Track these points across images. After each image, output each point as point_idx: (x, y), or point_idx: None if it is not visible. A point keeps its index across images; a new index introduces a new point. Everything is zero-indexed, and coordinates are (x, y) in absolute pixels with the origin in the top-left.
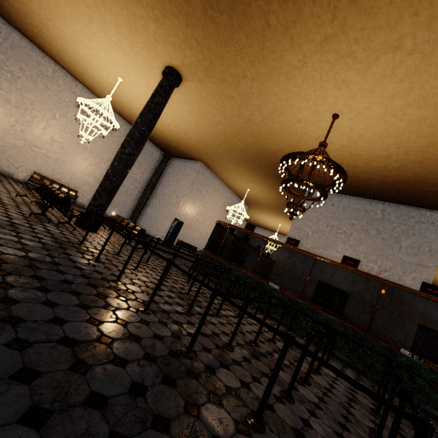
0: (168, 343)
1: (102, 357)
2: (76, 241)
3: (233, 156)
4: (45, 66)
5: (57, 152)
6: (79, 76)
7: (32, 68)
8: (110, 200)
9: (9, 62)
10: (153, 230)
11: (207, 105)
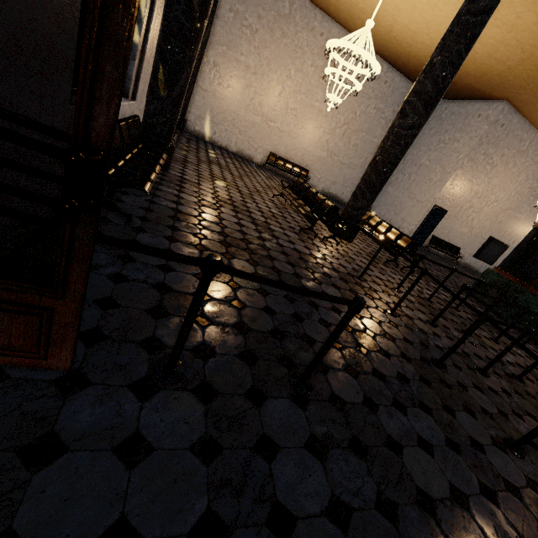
0: None
1: None
2: (352, 271)
3: None
4: (282, 1)
5: (290, 124)
6: None
7: (269, 10)
8: (373, 200)
9: (247, 13)
10: (396, 220)
11: None
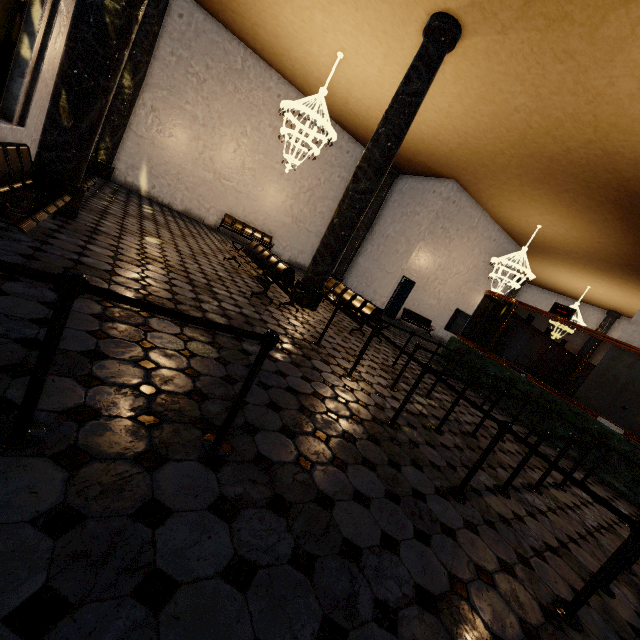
0: (527, 585)
1: (480, 639)
2: (310, 338)
3: (527, 169)
4: (233, 55)
5: (248, 184)
6: (276, 60)
7: (219, 61)
8: (334, 265)
9: (193, 60)
10: (368, 292)
11: (500, 78)
